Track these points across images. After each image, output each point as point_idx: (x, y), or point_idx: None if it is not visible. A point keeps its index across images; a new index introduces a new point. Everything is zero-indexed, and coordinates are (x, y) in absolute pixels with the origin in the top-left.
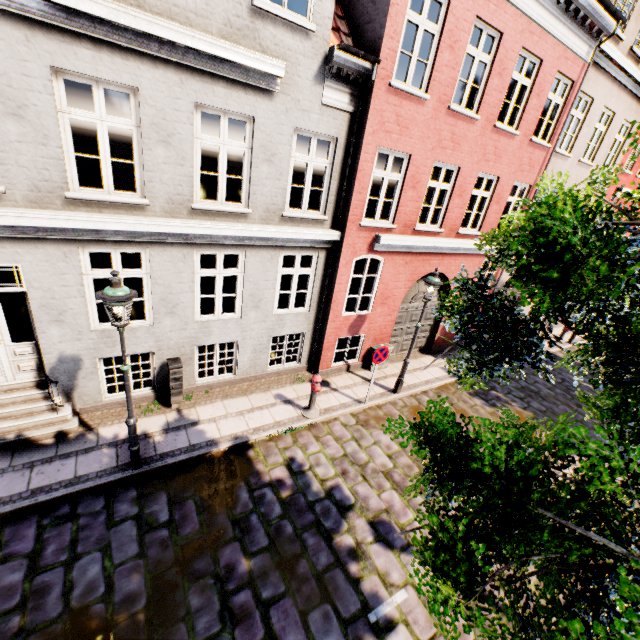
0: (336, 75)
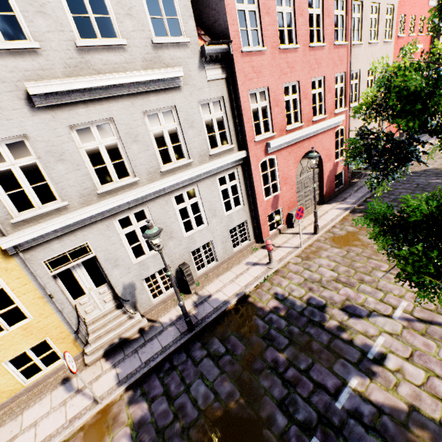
0: (209, 60)
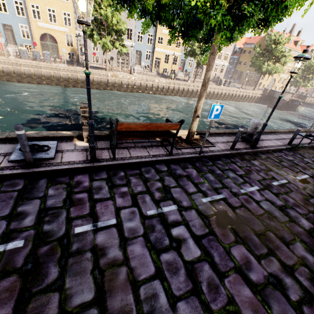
0: None
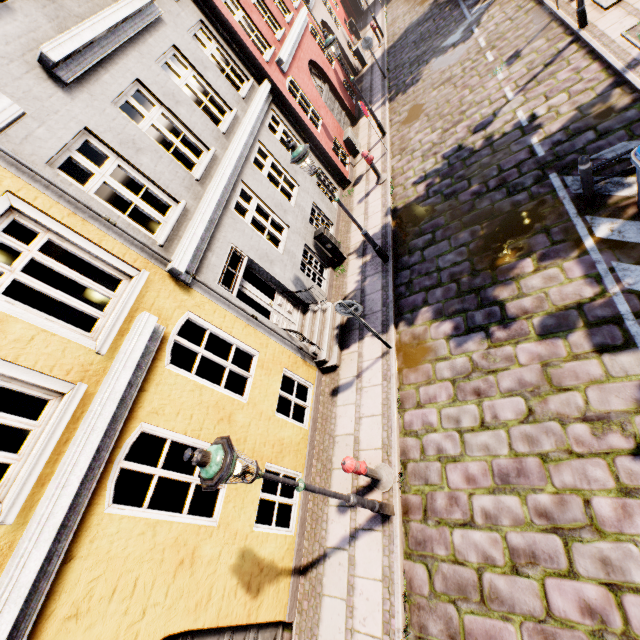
0: None
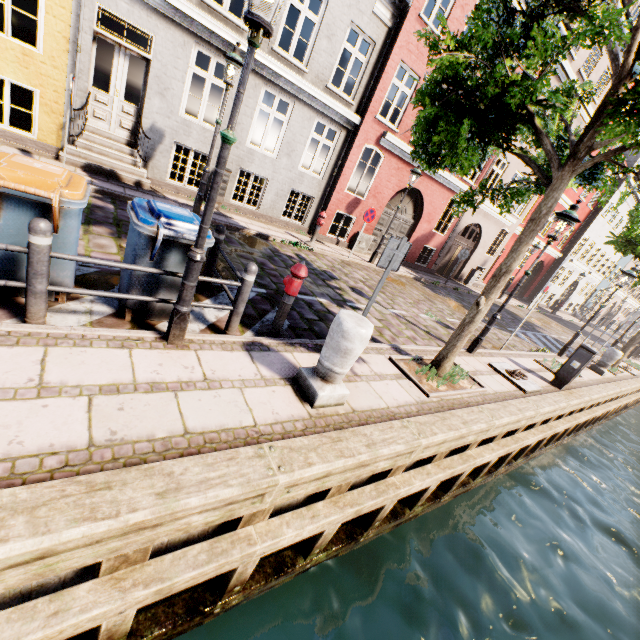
0: None
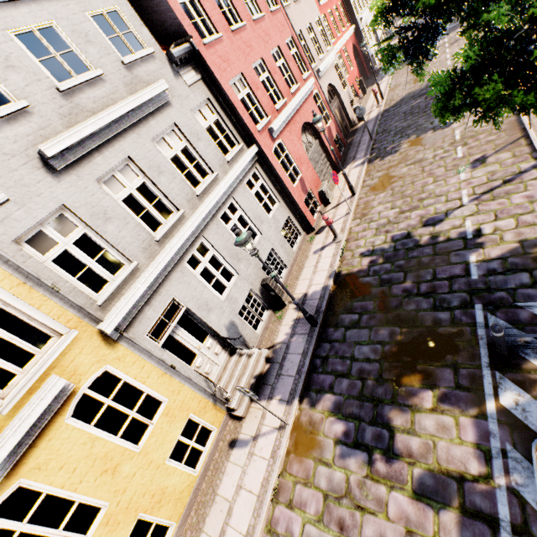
0: (179, 65)
